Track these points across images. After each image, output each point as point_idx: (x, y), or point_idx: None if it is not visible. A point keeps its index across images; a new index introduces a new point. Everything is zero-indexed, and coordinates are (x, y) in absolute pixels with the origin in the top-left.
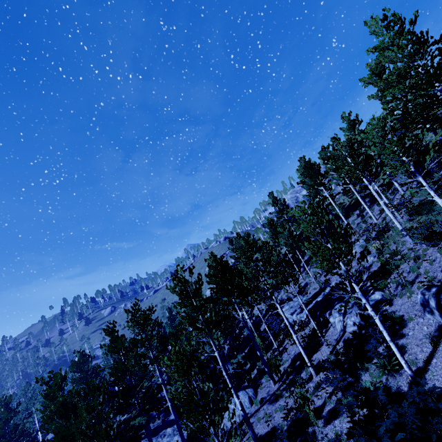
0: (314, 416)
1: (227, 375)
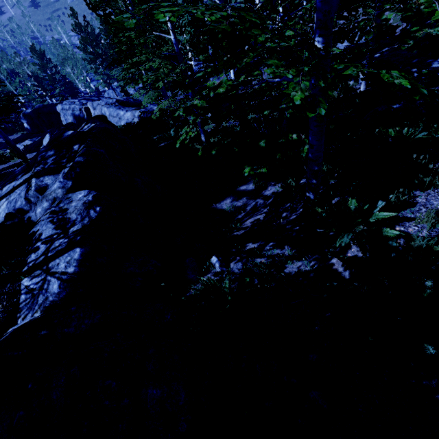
0: None
1: None
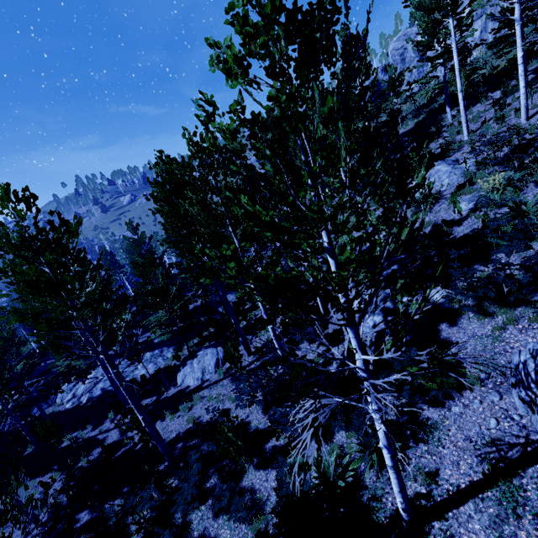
0: (243, 459)
1: (122, 386)
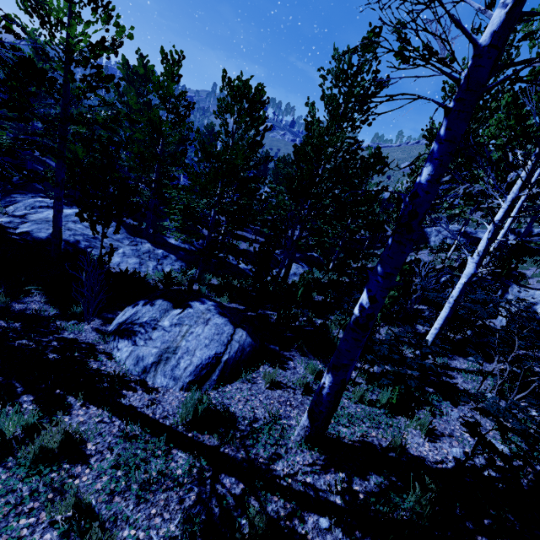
0: None
1: None
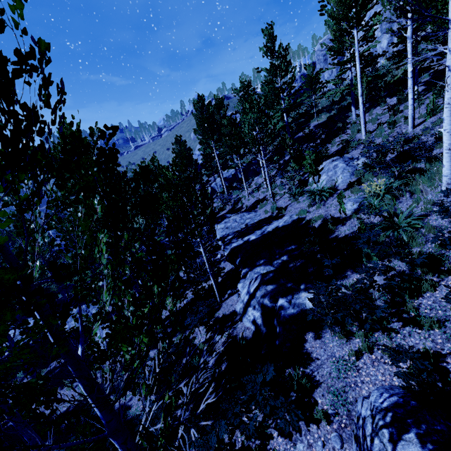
0: None
1: None
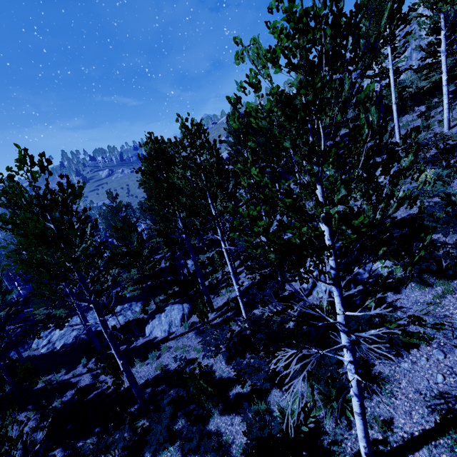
0: (211, 404)
1: (106, 333)
